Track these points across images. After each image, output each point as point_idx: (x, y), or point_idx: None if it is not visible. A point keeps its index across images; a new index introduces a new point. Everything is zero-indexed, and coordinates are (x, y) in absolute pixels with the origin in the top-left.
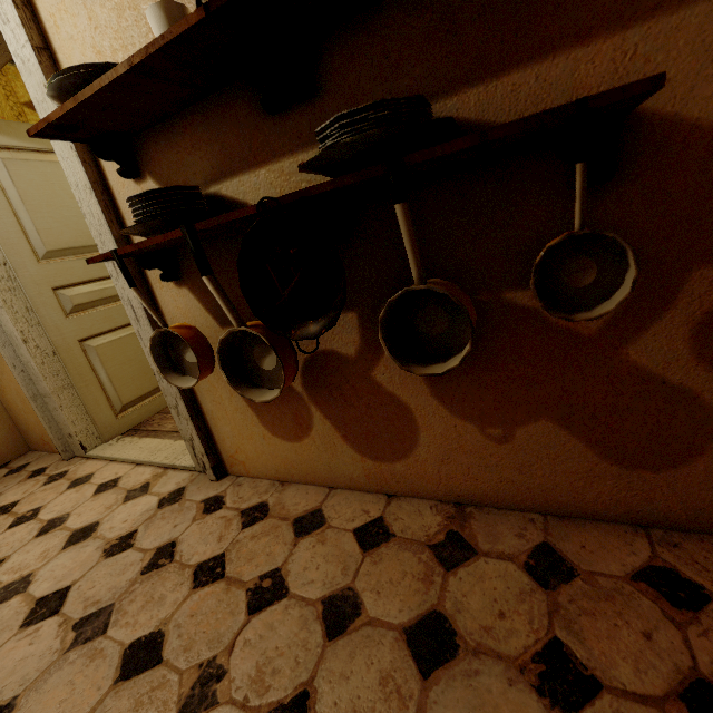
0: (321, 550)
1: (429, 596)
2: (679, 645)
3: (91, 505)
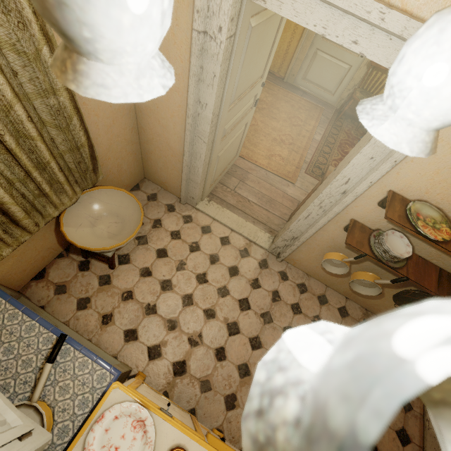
0: (329, 313)
1: None
2: None
3: (226, 252)
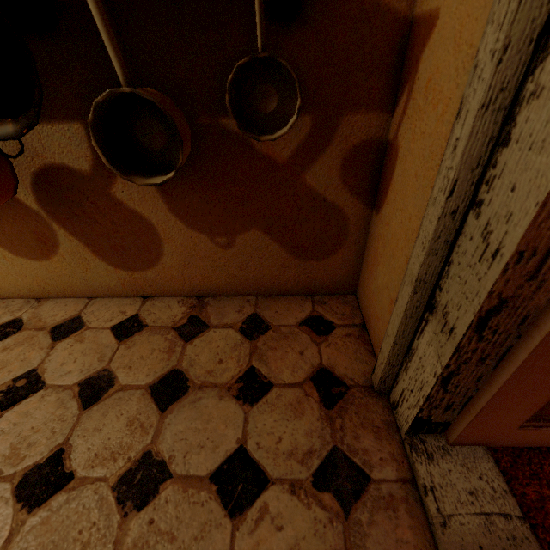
0: (79, 348)
1: (171, 361)
2: (316, 354)
3: None
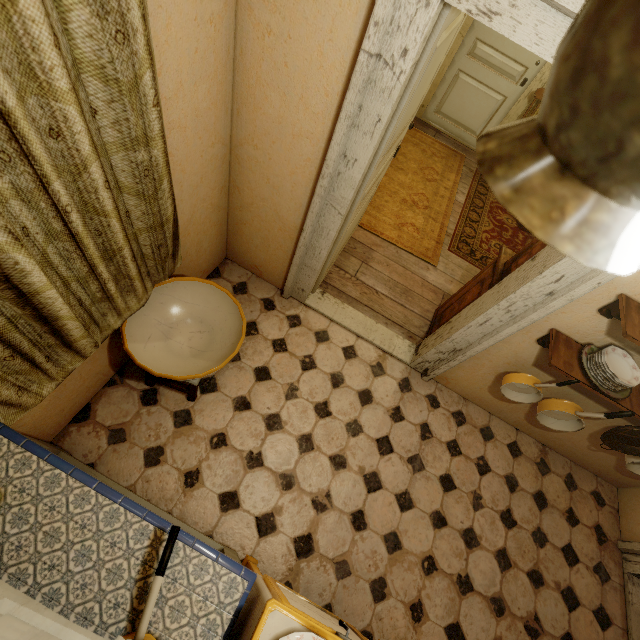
0: (497, 452)
1: (538, 484)
2: (596, 515)
3: (352, 370)
